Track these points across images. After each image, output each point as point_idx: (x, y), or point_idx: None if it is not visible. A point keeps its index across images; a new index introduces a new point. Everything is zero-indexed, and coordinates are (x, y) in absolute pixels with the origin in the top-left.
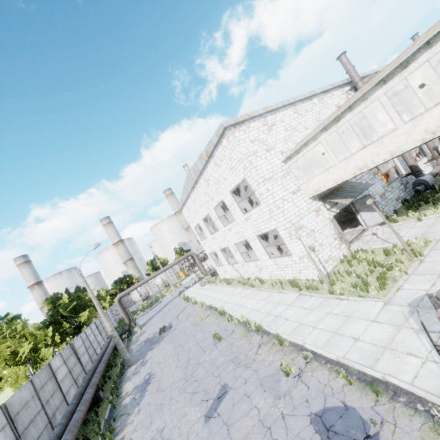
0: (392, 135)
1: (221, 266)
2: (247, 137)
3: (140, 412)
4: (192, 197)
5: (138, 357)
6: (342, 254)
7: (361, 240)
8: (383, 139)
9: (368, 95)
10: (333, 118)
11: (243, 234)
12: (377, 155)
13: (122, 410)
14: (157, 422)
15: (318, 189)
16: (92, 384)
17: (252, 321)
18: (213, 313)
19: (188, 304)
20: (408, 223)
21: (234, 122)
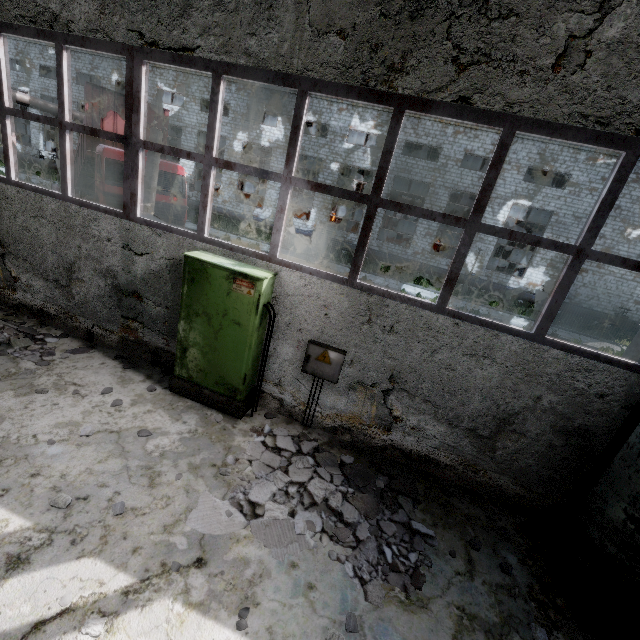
0: None
1: None
2: None
3: None
4: None
5: None
6: None
7: None
8: None
9: None
10: None
11: None
12: None
13: None
14: None
15: None
16: None
17: None
18: None
19: None
20: None
21: None
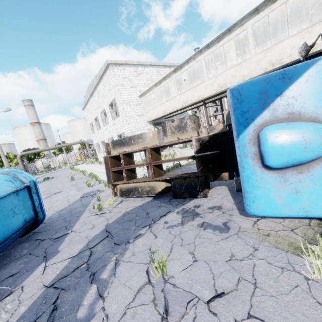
0: (175, 99)
1: (100, 153)
2: (121, 74)
3: None
4: (90, 102)
5: None
6: None
7: (166, 151)
8: (172, 99)
9: (170, 76)
10: (159, 81)
11: (111, 133)
12: (170, 107)
13: None
14: None
15: (150, 117)
16: None
17: (92, 173)
18: (80, 173)
19: (71, 171)
20: (189, 149)
21: (115, 62)
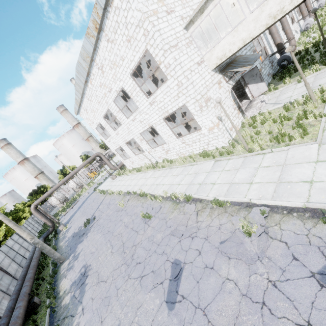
0: None
1: (128, 158)
2: None
3: (85, 312)
4: (88, 94)
5: (69, 252)
6: (240, 122)
7: (254, 107)
8: None
9: None
10: None
11: (148, 121)
12: None
13: (63, 312)
14: (109, 320)
15: (223, 56)
16: (22, 296)
17: (179, 193)
18: (133, 197)
19: (105, 196)
20: (288, 87)
21: None
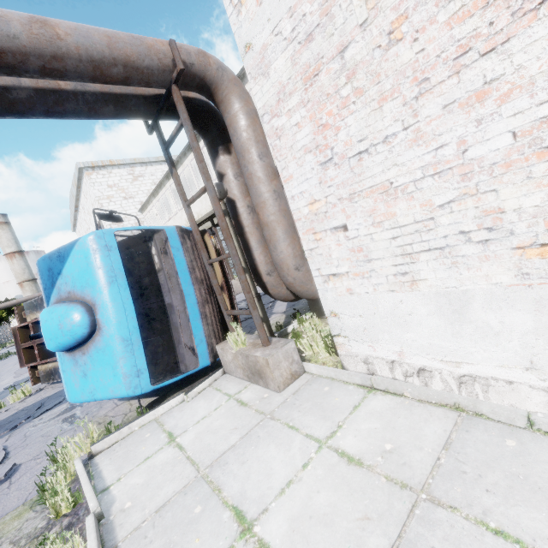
0: (177, 216)
1: None
2: (105, 181)
3: None
4: (79, 220)
5: None
6: None
7: None
8: (175, 217)
9: (165, 184)
10: (156, 190)
11: None
12: None
13: None
14: None
15: None
16: None
17: None
18: None
19: None
20: None
21: (92, 165)
